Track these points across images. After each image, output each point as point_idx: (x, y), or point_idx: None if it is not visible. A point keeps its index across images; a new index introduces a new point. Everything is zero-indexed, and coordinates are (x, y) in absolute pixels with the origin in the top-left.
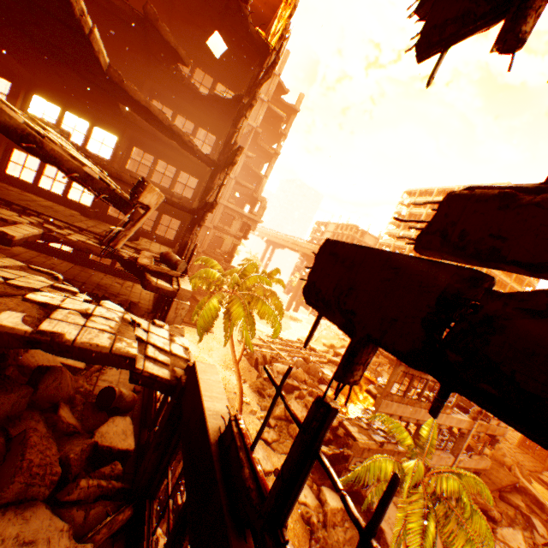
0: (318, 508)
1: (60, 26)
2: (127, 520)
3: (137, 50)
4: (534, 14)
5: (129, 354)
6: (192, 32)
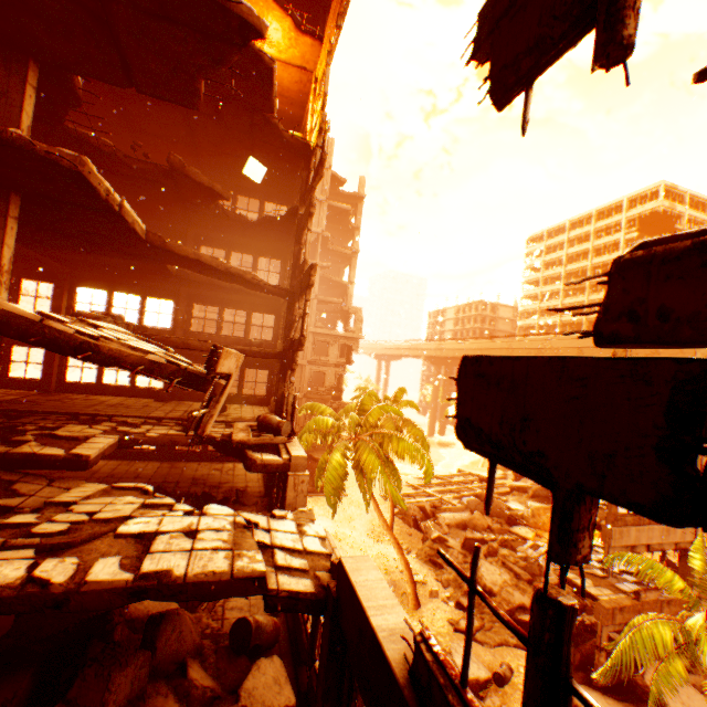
0: None
1: (89, 213)
2: None
3: (171, 203)
4: (632, 13)
5: (255, 572)
6: (223, 162)
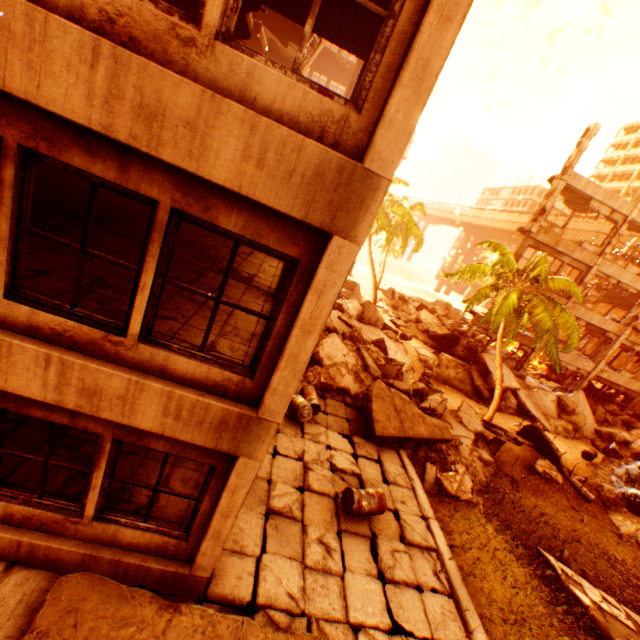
0: (434, 358)
1: None
2: None
3: None
4: None
5: None
6: None
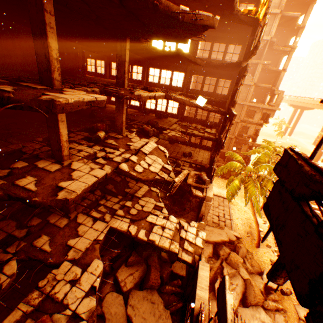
0: None
1: None
2: (180, 306)
3: (179, 61)
4: (283, 277)
5: (175, 251)
6: None
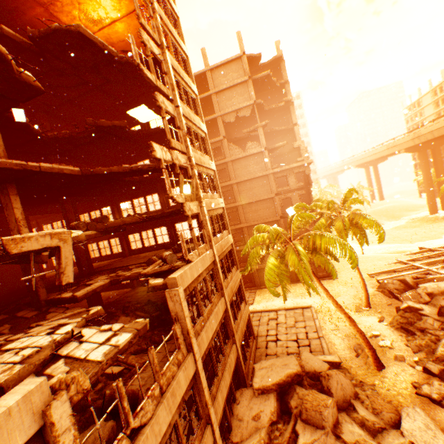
0: None
1: (39, 177)
2: None
3: (123, 143)
4: None
5: None
6: (143, 102)
